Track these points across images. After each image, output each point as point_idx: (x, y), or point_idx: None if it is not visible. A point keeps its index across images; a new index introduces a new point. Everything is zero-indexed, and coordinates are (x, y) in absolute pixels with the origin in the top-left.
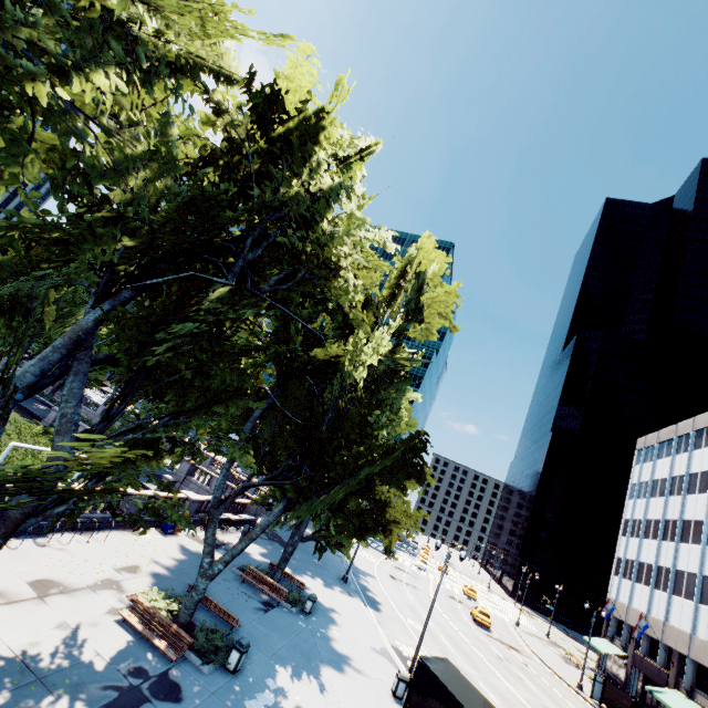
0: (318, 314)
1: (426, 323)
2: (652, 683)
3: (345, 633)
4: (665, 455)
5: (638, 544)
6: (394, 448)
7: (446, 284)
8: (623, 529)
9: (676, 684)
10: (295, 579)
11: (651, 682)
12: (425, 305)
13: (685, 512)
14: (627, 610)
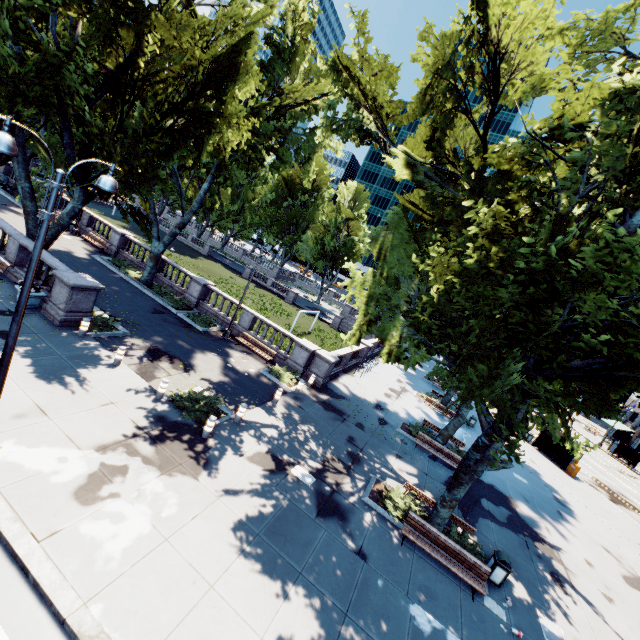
0: None
1: None
2: None
3: None
4: None
5: None
6: None
7: None
8: None
9: None
10: None
11: None
12: None
13: None
14: None
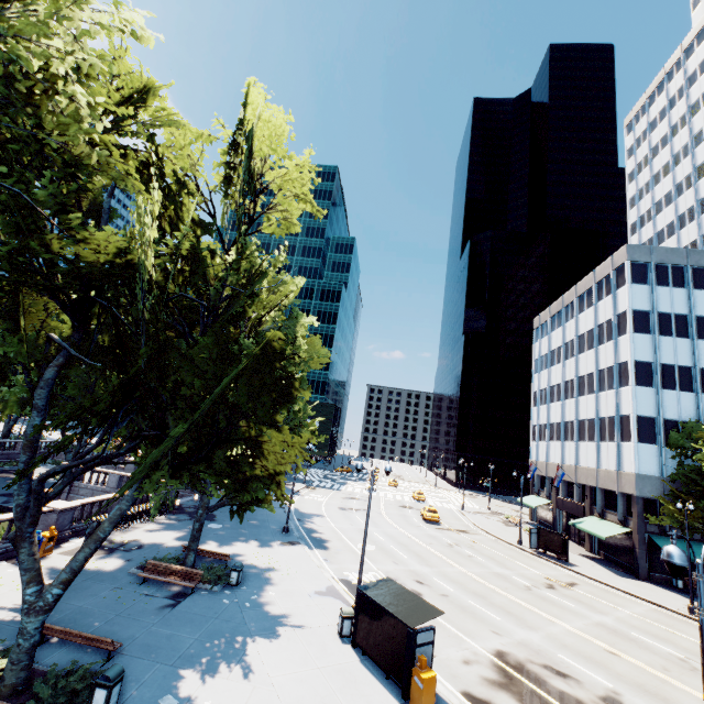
0: (76, 195)
1: (281, 212)
2: (573, 517)
3: (284, 589)
4: (557, 326)
5: (547, 409)
6: (249, 366)
7: (294, 155)
8: (533, 401)
9: (591, 511)
10: (217, 553)
11: (572, 516)
12: (274, 188)
13: (579, 370)
14: (546, 466)
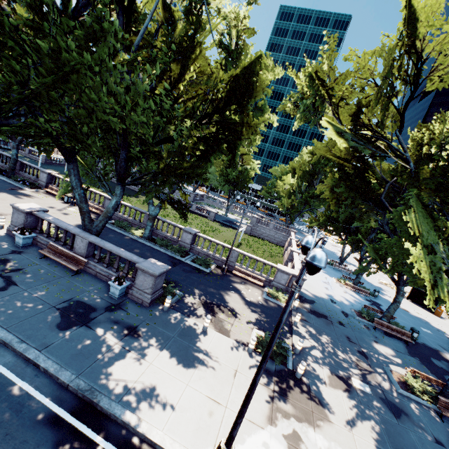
0: None
1: None
2: None
3: (368, 279)
4: None
5: None
6: None
7: None
8: None
9: None
10: (343, 264)
11: None
12: None
13: None
14: None
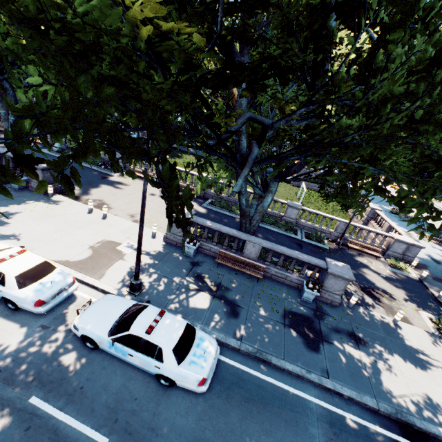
0: None
1: None
2: None
3: None
4: None
5: None
6: None
7: None
8: None
9: None
10: None
11: None
12: None
13: None
14: None
